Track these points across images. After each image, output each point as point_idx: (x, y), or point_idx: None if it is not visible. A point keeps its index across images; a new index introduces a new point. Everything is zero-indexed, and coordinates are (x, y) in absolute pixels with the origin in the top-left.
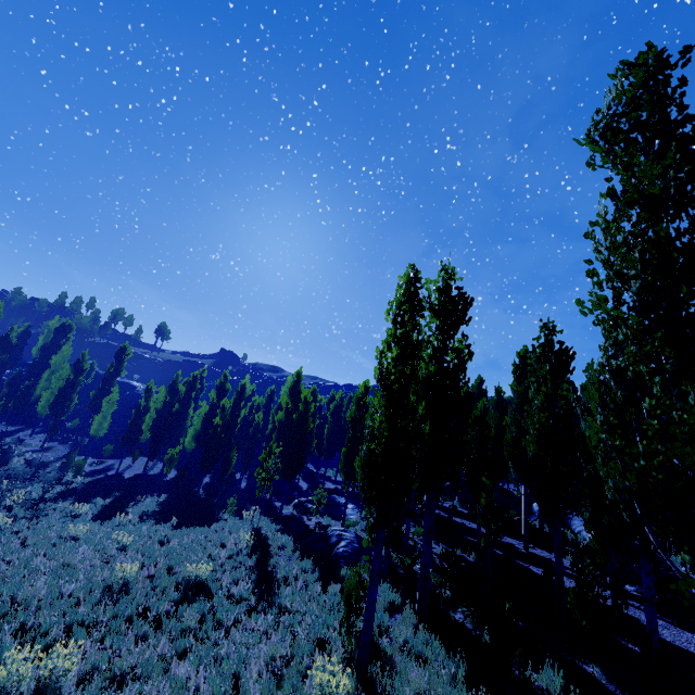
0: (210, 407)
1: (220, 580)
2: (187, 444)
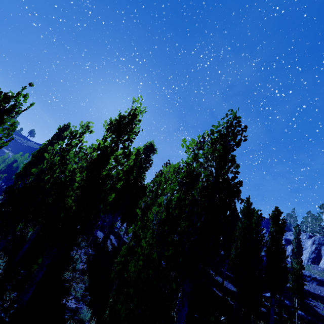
0: None
1: None
2: None
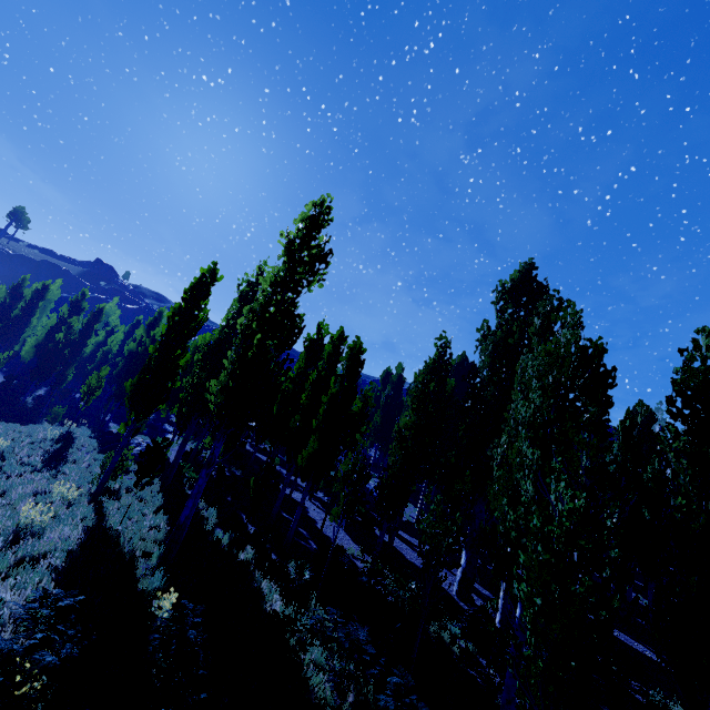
0: (58, 321)
1: (17, 455)
2: (24, 353)
